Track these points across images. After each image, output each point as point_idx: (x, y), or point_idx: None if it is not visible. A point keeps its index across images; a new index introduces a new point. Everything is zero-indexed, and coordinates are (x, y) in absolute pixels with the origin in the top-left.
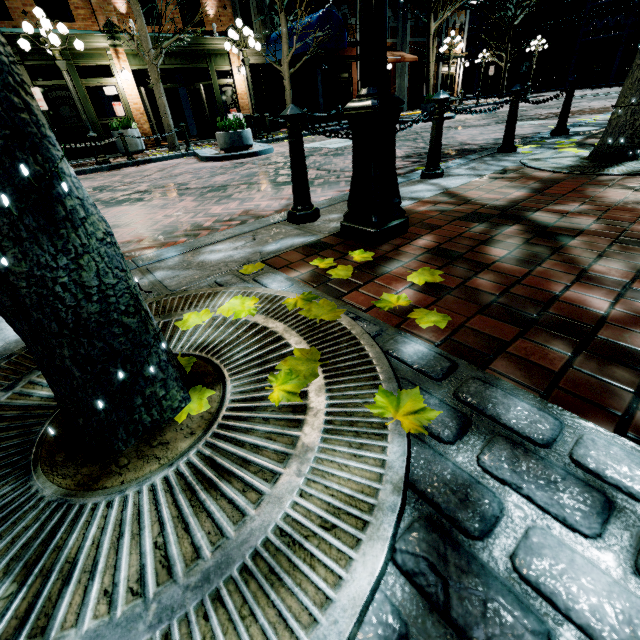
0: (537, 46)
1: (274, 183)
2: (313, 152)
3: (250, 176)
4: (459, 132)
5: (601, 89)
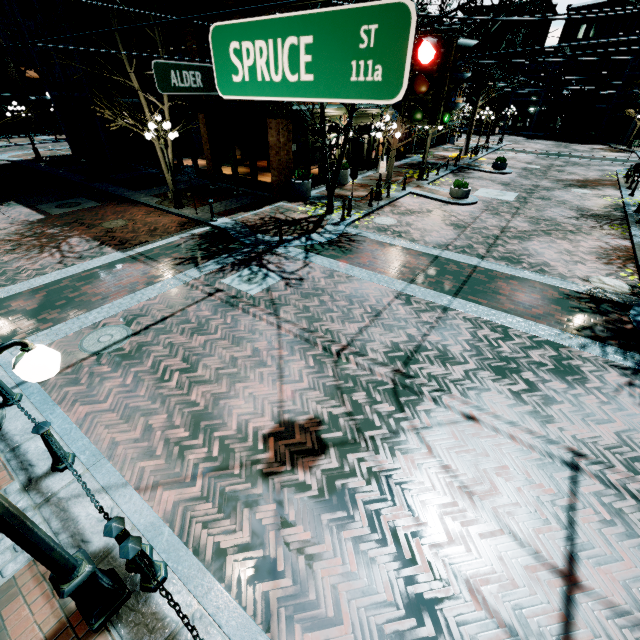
0: (510, 112)
1: (565, 231)
2: (510, 204)
3: (534, 224)
4: (559, 195)
5: (537, 142)
